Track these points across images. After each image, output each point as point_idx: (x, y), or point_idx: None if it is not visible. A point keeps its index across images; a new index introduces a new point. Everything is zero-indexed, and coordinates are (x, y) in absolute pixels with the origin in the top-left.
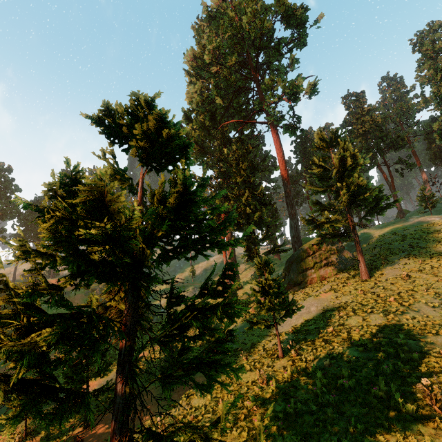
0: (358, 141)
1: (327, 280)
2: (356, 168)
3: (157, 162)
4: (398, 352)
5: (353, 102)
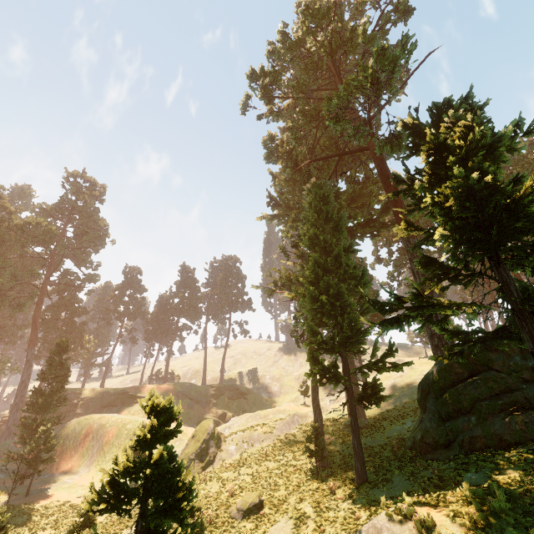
0: None
1: (510, 451)
2: (473, 156)
3: None
4: None
5: None
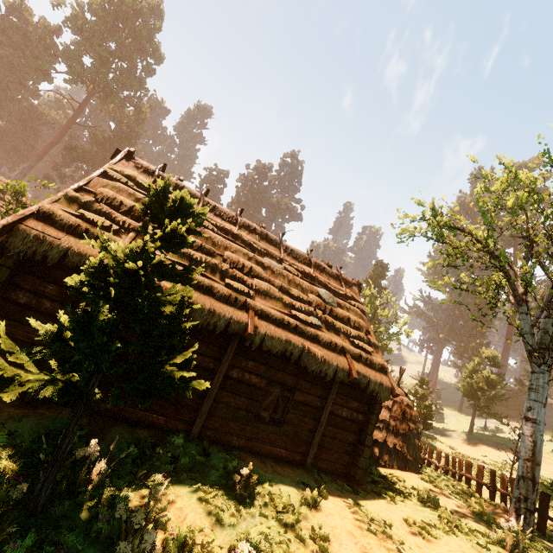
0: None
1: (512, 418)
2: None
3: (492, 365)
4: None
5: None
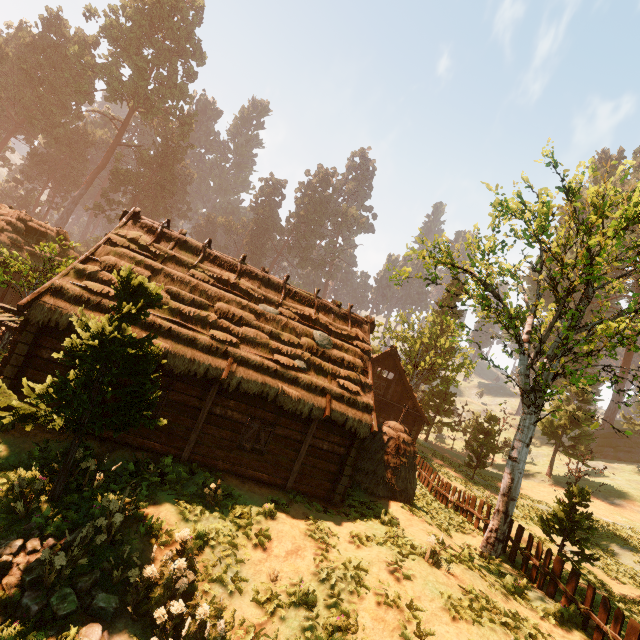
0: None
1: (621, 462)
2: None
3: (581, 401)
4: (635, 488)
5: None
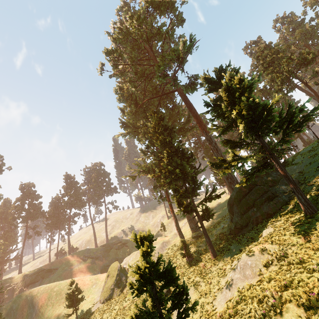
0: (265, 74)
1: (272, 217)
2: (245, 91)
3: None
4: None
5: (253, 48)
